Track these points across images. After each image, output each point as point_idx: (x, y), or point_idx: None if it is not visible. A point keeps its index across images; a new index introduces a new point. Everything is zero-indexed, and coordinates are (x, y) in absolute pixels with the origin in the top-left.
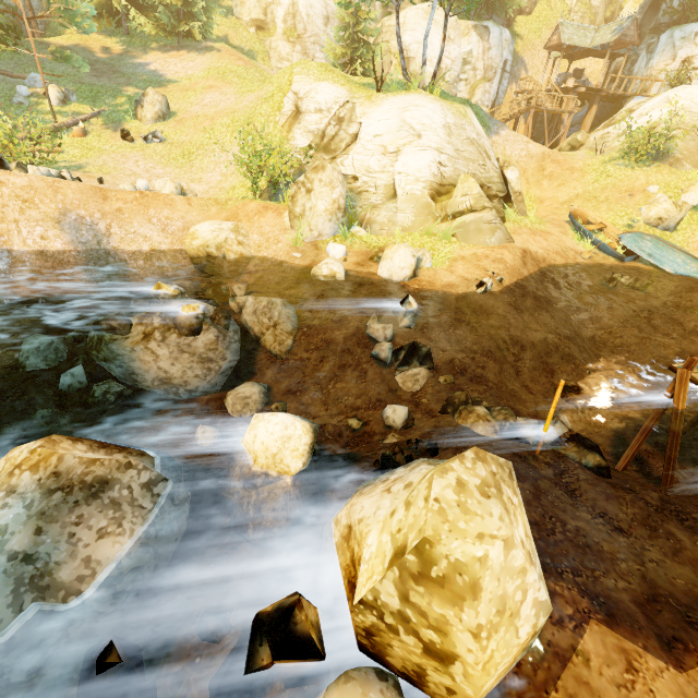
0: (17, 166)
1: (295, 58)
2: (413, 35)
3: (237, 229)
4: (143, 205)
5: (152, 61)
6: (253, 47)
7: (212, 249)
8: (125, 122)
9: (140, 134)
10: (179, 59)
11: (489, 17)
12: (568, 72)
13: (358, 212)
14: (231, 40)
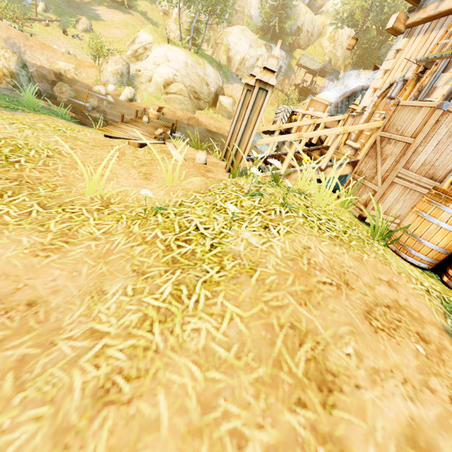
0: (0, 19)
1: (177, 32)
2: (233, 38)
3: (76, 68)
4: (43, 48)
5: (99, 10)
6: (159, 21)
7: (62, 71)
8: (69, 28)
9: (72, 34)
10: (113, 13)
11: (281, 44)
12: (305, 79)
13: (135, 83)
14: (148, 15)
